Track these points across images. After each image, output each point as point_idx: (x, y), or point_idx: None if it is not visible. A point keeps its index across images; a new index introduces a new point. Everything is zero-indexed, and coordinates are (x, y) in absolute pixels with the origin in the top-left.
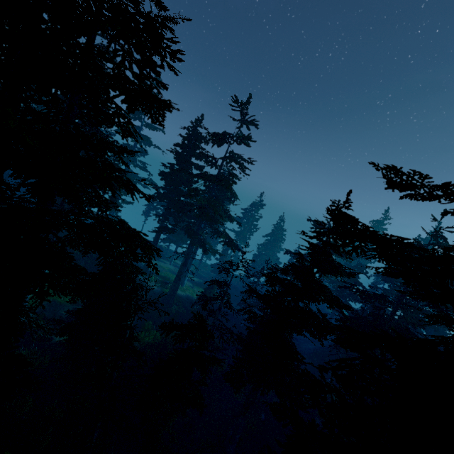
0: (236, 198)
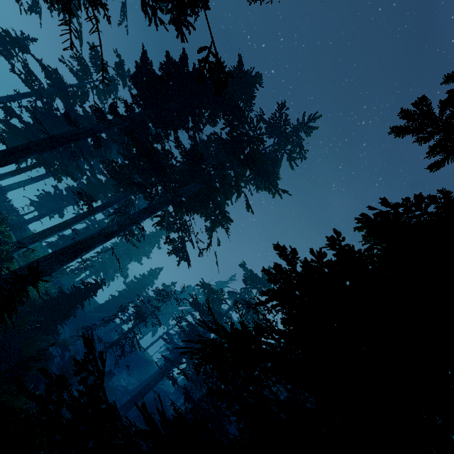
0: None
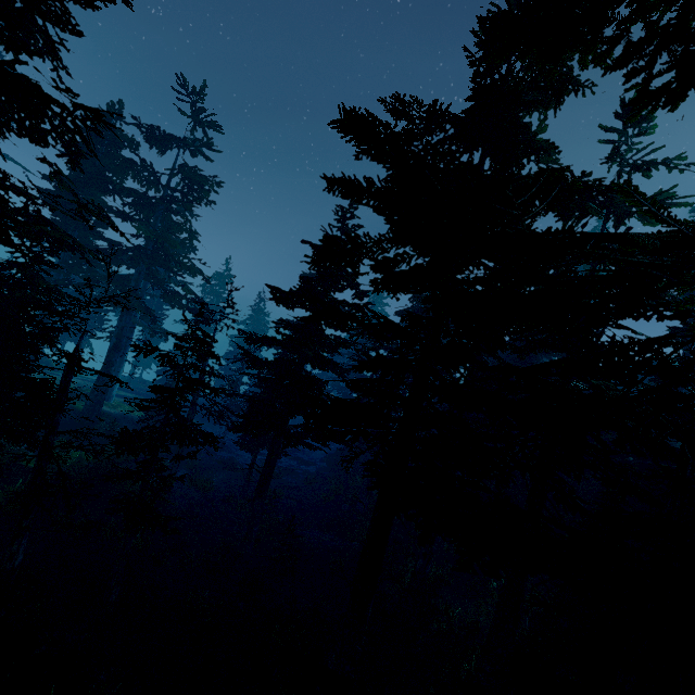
0: (194, 248)
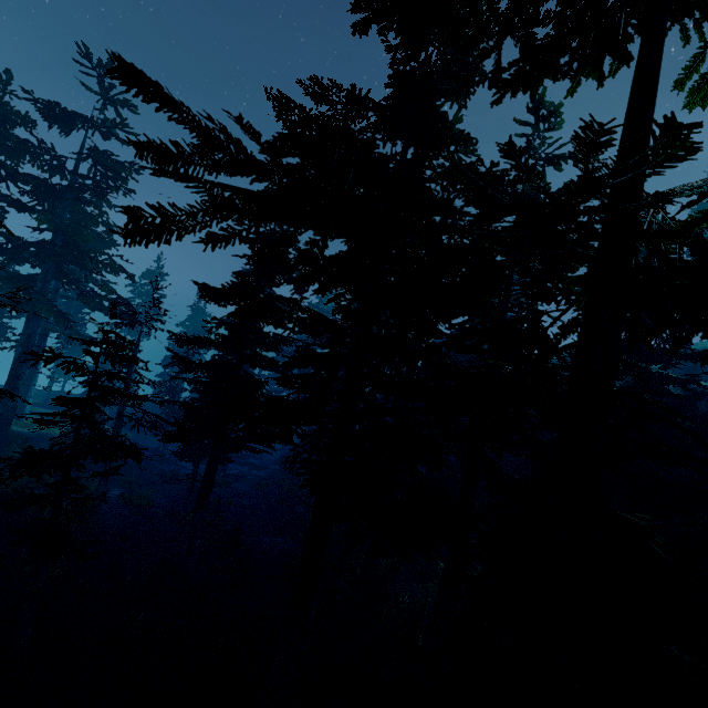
0: (115, 243)
